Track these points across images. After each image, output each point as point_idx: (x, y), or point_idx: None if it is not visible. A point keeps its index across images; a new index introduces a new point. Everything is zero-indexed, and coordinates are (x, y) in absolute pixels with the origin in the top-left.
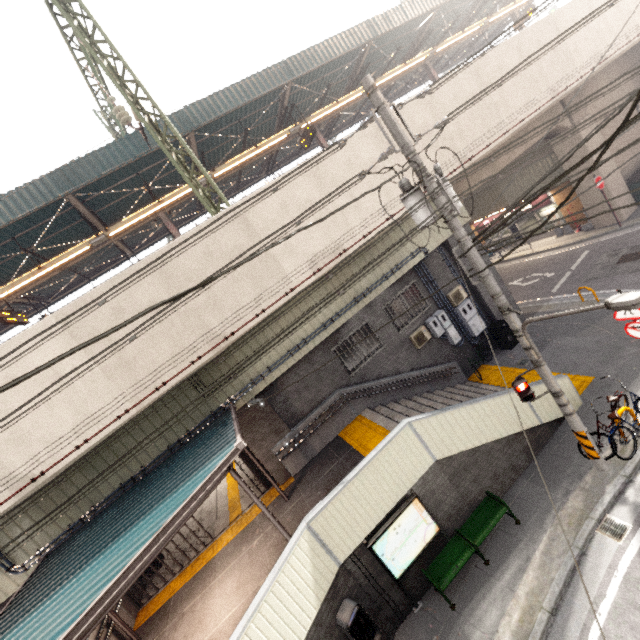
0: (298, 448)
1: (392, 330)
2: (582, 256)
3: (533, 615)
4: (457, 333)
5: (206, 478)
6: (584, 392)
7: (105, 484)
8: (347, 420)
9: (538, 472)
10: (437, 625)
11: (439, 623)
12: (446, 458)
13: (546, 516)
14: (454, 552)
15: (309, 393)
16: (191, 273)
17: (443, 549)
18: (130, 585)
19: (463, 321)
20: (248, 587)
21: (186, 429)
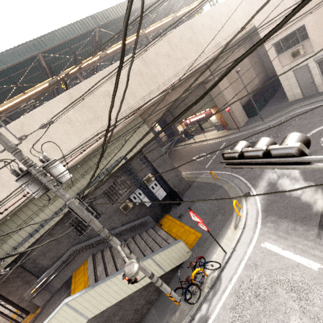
0: (44, 289)
1: (108, 205)
2: (222, 146)
3: None
4: (149, 200)
5: None
6: (195, 244)
7: None
8: (79, 264)
9: (161, 303)
10: None
11: None
12: (99, 313)
13: None
14: None
15: (51, 253)
16: None
17: None
18: None
19: (153, 192)
20: None
21: None
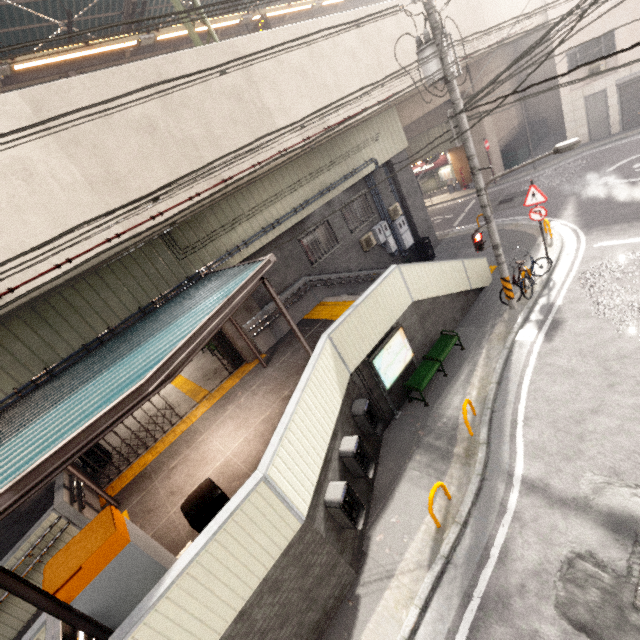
0: (268, 327)
1: (346, 231)
2: (471, 203)
3: (486, 388)
4: (394, 243)
5: (251, 274)
6: (492, 274)
7: (62, 343)
8: (310, 306)
9: (470, 321)
10: (417, 418)
11: (418, 417)
12: (418, 303)
13: (482, 341)
14: (425, 369)
15: (277, 277)
16: (188, 99)
17: (415, 371)
18: (205, 342)
19: (398, 235)
20: (252, 422)
21: (159, 292)
